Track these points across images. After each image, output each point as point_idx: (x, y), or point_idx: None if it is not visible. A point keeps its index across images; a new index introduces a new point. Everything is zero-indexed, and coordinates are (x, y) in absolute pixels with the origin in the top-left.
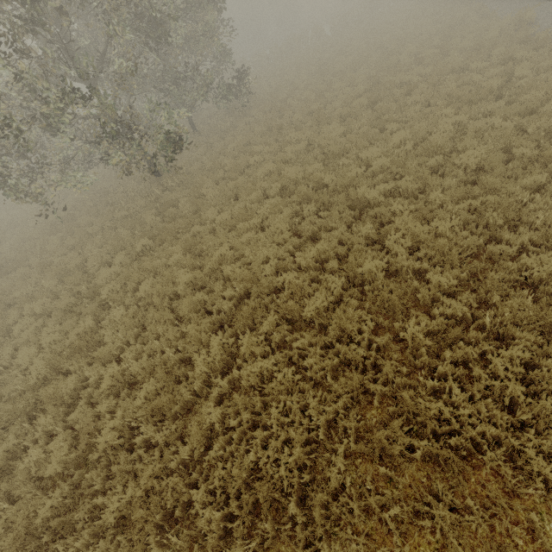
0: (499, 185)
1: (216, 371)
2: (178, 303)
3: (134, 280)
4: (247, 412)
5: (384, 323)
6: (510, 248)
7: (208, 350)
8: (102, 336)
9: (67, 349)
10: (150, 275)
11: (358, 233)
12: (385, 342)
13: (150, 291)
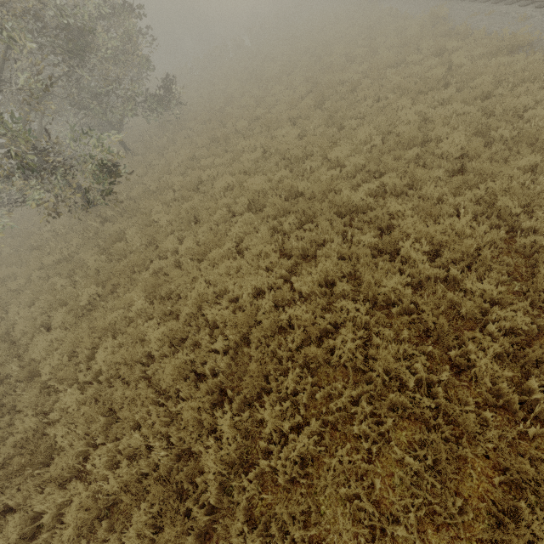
0: (498, 170)
1: (231, 462)
2: (155, 367)
3: (87, 346)
4: (297, 525)
5: (431, 351)
6: (543, 238)
7: (215, 435)
8: (52, 439)
9: (0, 474)
10: (107, 335)
11: (357, 243)
12: (446, 379)
13: (112, 359)
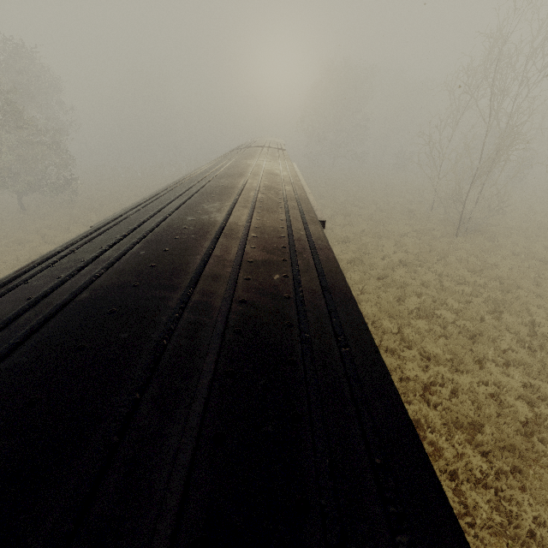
0: None
1: None
2: None
3: None
4: None
5: None
6: None
7: None
8: None
9: None
10: None
11: None
12: None
13: None
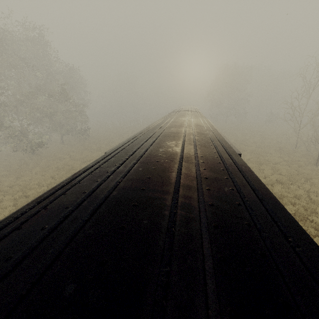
0: None
1: None
2: None
3: None
4: None
5: None
6: None
7: None
8: None
9: None
10: None
11: None
12: None
13: None
